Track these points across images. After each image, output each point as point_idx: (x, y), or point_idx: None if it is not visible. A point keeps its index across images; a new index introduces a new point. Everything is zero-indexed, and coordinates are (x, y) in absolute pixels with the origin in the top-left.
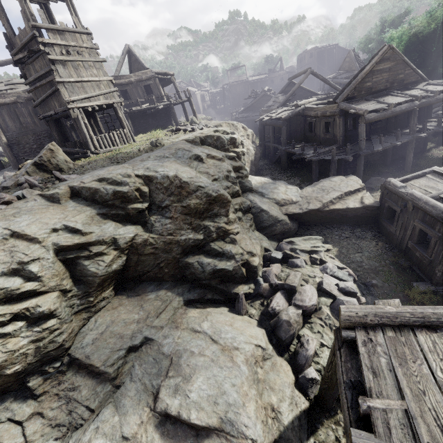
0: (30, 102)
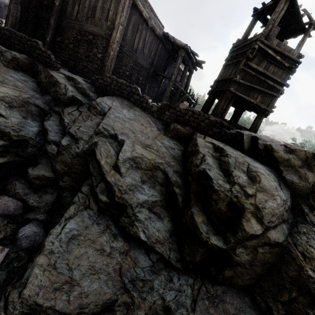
0: (150, 30)
